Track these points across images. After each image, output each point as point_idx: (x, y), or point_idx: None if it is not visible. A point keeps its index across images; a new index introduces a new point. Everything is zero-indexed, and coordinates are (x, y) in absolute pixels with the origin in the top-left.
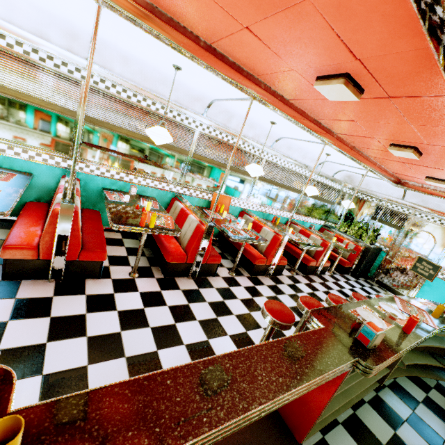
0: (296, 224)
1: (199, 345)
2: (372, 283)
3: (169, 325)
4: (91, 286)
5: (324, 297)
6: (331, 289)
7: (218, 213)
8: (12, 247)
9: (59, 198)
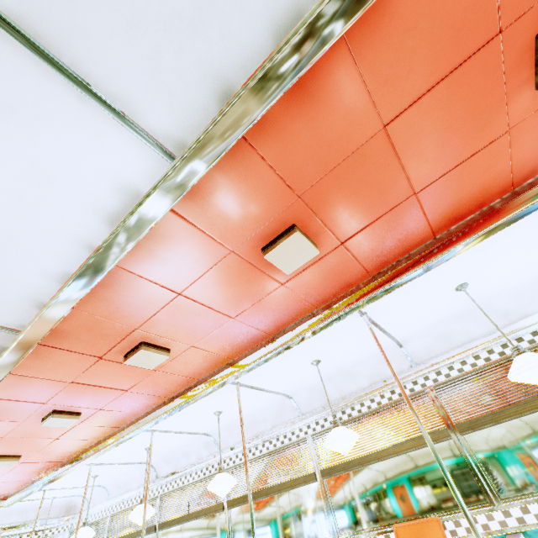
0: None
1: None
2: None
3: None
4: None
5: None
6: None
7: None
8: None
9: None
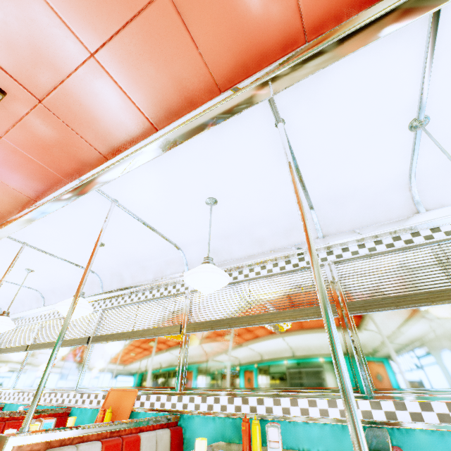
0: None
1: None
2: None
3: None
4: None
5: None
6: None
7: None
8: None
9: None
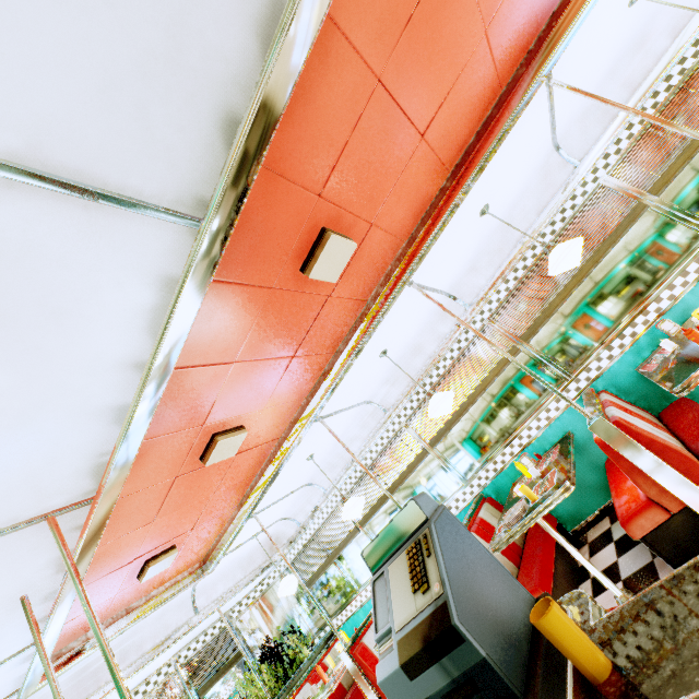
0: None
1: None
2: None
3: None
4: None
5: None
6: None
7: None
8: (626, 518)
9: None
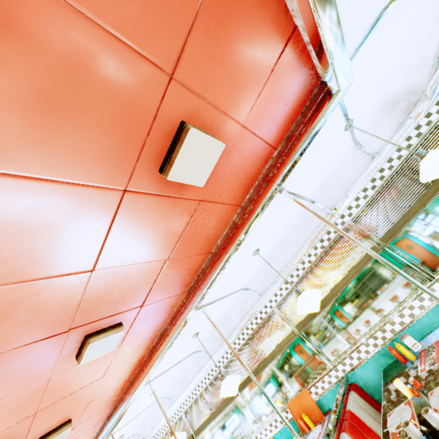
0: None
1: None
2: None
3: None
4: None
5: None
6: None
7: (305, 438)
8: None
9: None
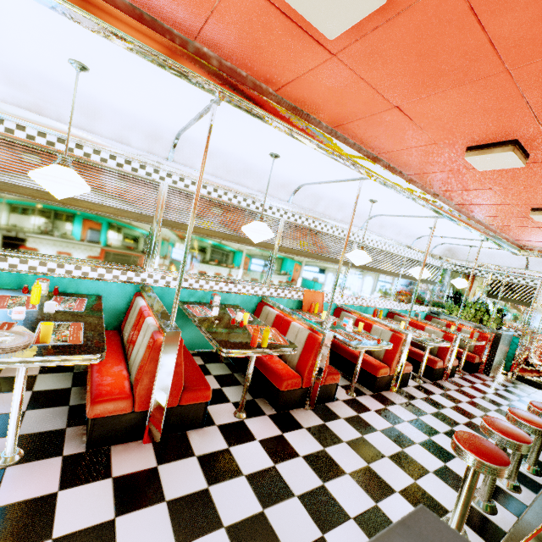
0: (401, 315)
1: (370, 516)
2: (512, 380)
3: (317, 487)
4: (197, 441)
5: (473, 410)
6: (473, 397)
7: (314, 315)
8: (102, 400)
9: (152, 324)
